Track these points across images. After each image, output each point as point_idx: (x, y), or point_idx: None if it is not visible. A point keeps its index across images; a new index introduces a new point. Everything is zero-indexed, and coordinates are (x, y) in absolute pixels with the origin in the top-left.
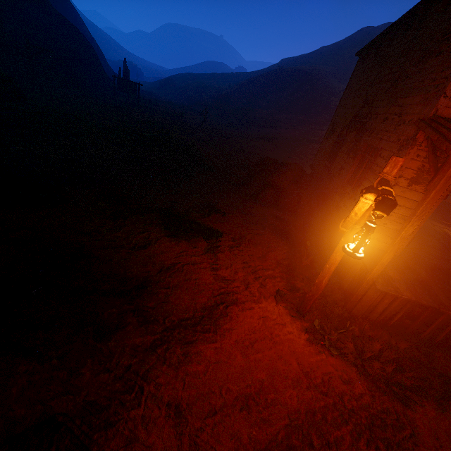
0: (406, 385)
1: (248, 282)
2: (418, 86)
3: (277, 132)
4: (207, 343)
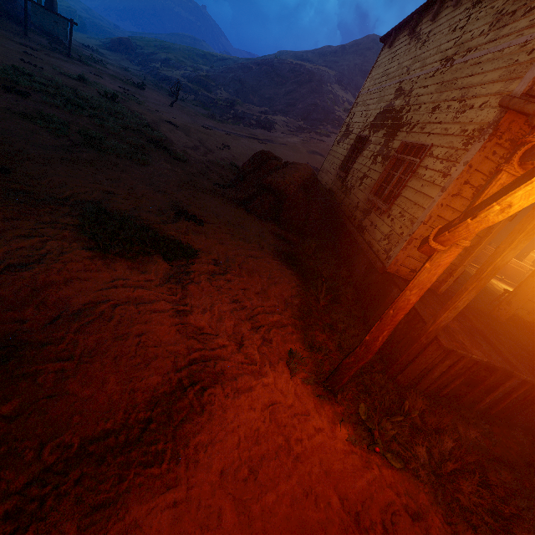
0: (508, 511)
1: (242, 337)
2: (493, 57)
3: (271, 134)
4: (154, 495)
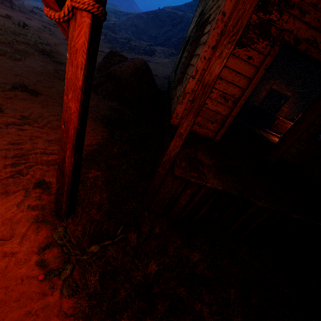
0: None
1: None
2: None
3: (151, 58)
4: None
